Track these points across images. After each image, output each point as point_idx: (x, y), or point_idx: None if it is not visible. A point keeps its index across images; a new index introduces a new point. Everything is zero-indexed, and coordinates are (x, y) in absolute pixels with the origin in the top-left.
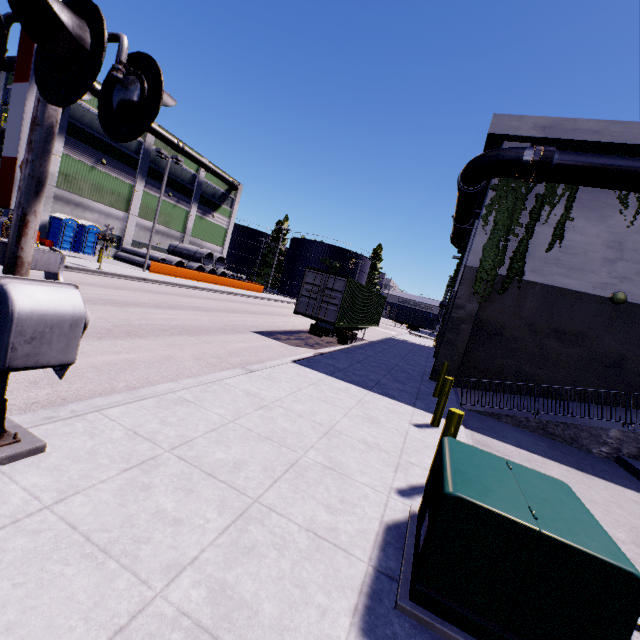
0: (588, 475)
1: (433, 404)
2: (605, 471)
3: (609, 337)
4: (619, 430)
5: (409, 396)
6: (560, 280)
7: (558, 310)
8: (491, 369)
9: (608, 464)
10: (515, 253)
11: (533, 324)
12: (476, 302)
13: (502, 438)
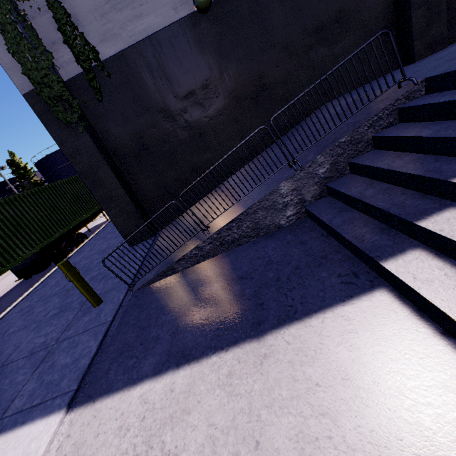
0: (266, 342)
1: (66, 351)
2: (295, 271)
3: (233, 62)
4: (288, 179)
5: (28, 370)
6: (137, 28)
7: (168, 70)
8: (171, 188)
9: (300, 236)
10: (61, 29)
11: (161, 108)
12: (82, 133)
13: (143, 359)
